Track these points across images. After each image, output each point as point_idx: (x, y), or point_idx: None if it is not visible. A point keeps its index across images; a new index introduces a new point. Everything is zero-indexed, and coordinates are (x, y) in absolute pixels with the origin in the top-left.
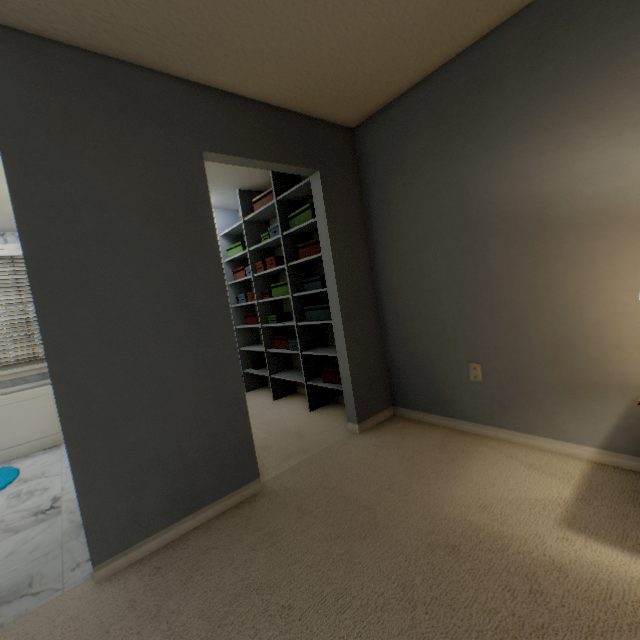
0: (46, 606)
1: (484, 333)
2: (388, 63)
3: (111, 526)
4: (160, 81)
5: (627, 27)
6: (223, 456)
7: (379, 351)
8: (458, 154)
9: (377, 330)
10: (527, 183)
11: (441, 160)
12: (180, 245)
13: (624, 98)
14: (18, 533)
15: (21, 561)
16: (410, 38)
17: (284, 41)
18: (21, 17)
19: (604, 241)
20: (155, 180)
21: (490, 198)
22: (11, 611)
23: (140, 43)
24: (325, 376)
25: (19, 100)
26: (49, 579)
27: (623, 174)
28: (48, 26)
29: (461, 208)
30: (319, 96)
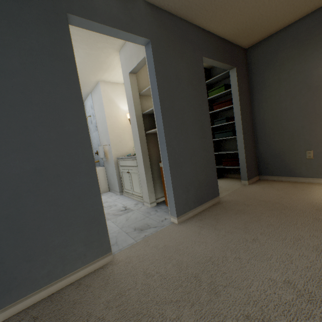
0: (164, 229)
1: (316, 136)
2: (280, 17)
3: (180, 203)
4: (190, 26)
5: None
6: (209, 184)
7: (254, 150)
8: (308, 57)
9: (253, 141)
10: None
11: (298, 60)
12: (196, 95)
13: None
14: (121, 215)
15: (135, 221)
16: (297, 5)
17: (246, 8)
18: (160, 0)
19: None
20: (190, 68)
21: None
22: (150, 231)
23: (193, 10)
24: (224, 163)
25: (156, 34)
26: (155, 224)
27: None
28: (166, 4)
29: (307, 81)
30: (243, 33)
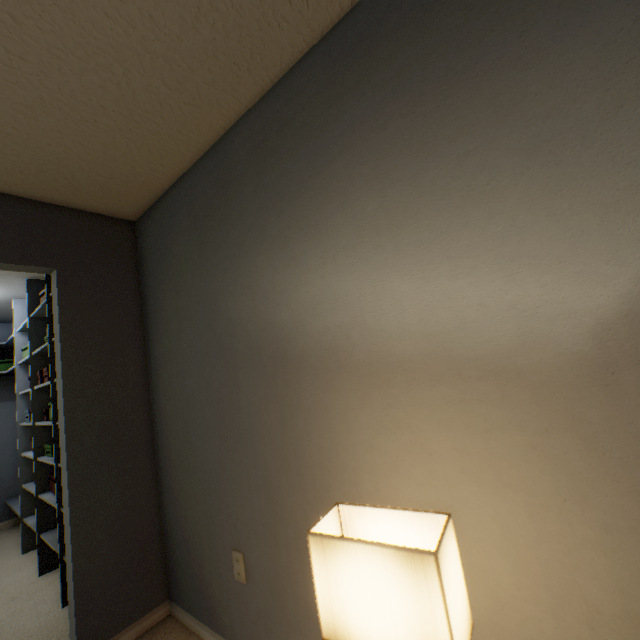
0: None
1: (244, 505)
2: (111, 151)
3: None
4: None
5: (327, 136)
6: None
7: (150, 512)
8: (211, 261)
9: (149, 480)
10: (267, 305)
11: (199, 266)
12: None
13: (334, 214)
14: None
15: None
16: (115, 124)
17: None
18: None
19: (339, 394)
20: None
21: (238, 318)
22: None
23: None
24: None
25: None
26: None
27: (345, 307)
28: None
29: (216, 327)
30: (40, 180)
